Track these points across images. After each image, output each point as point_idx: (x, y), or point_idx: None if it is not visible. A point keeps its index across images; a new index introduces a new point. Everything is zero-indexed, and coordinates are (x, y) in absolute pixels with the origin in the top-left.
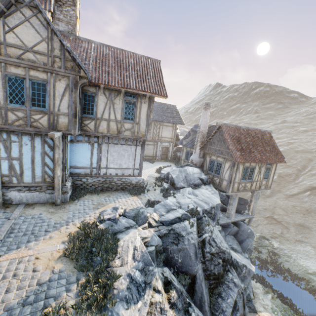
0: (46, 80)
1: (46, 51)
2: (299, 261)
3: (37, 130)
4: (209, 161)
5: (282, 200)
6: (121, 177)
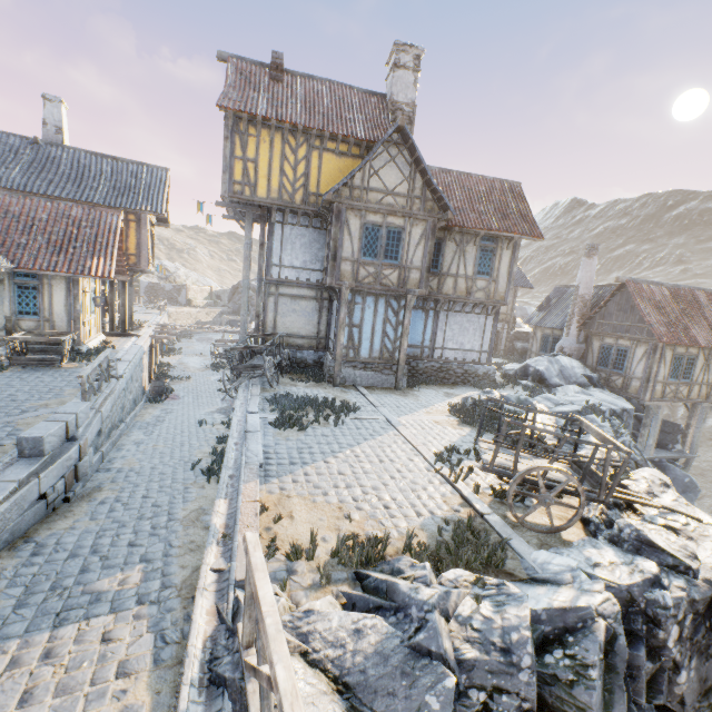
0: (403, 226)
1: (406, 192)
2: None
3: (386, 289)
4: (599, 348)
5: None
6: (461, 363)
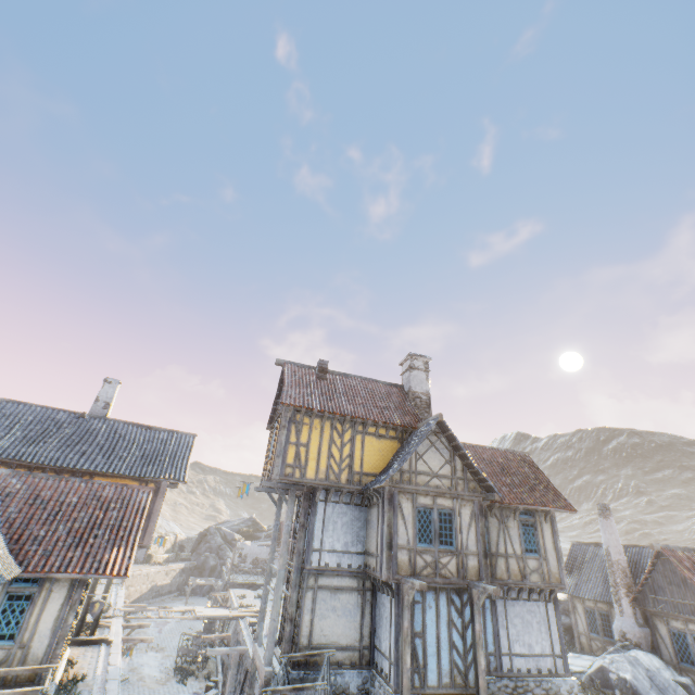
0: (452, 507)
1: (449, 473)
2: None
3: (447, 581)
4: (669, 634)
5: None
6: (536, 676)
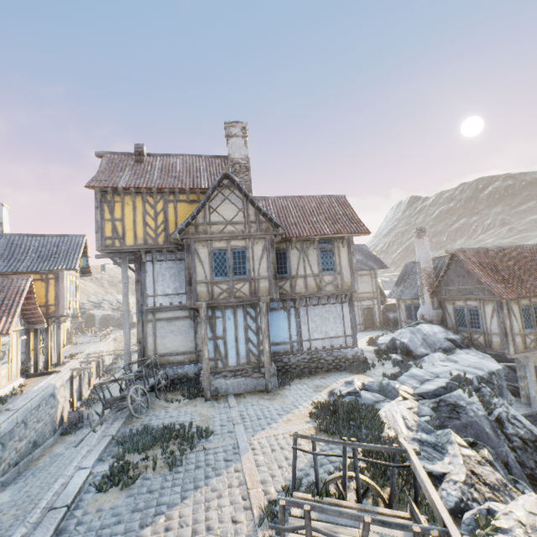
0: (245, 246)
1: (242, 220)
2: None
3: (240, 300)
4: (453, 311)
5: None
6: (330, 350)
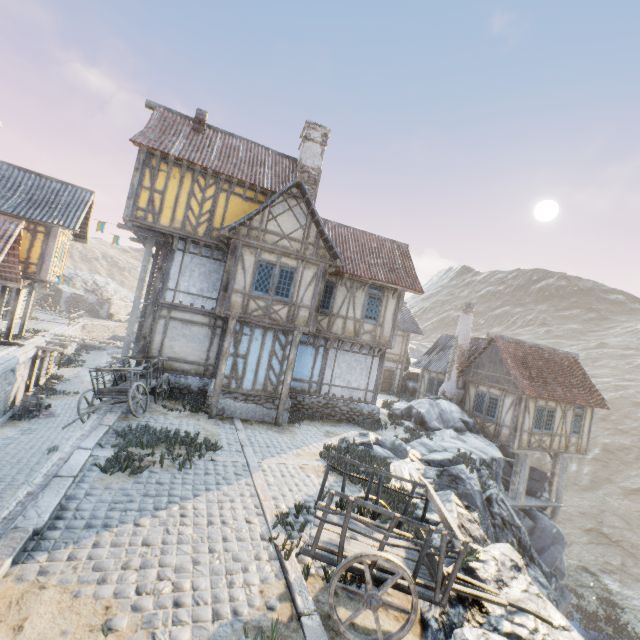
0: (296, 267)
1: (301, 238)
2: None
3: (275, 323)
4: (475, 395)
5: (617, 499)
6: (347, 400)
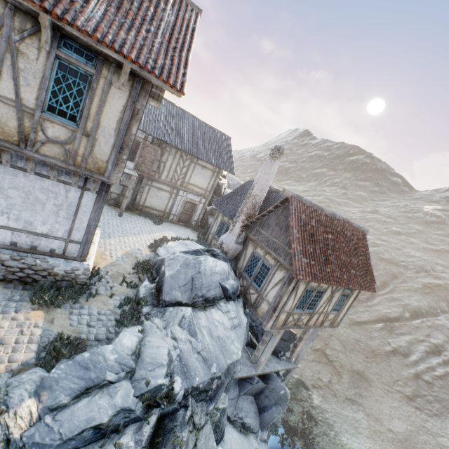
0: None
1: None
2: (342, 438)
3: None
4: (251, 255)
5: (344, 327)
6: (26, 251)
